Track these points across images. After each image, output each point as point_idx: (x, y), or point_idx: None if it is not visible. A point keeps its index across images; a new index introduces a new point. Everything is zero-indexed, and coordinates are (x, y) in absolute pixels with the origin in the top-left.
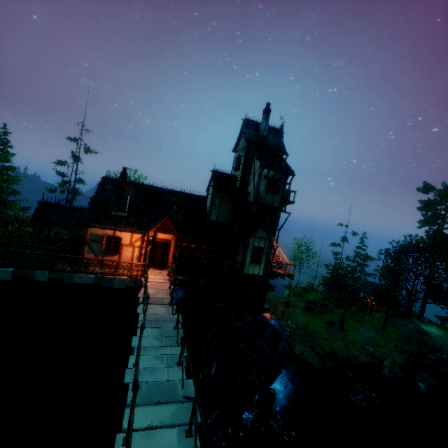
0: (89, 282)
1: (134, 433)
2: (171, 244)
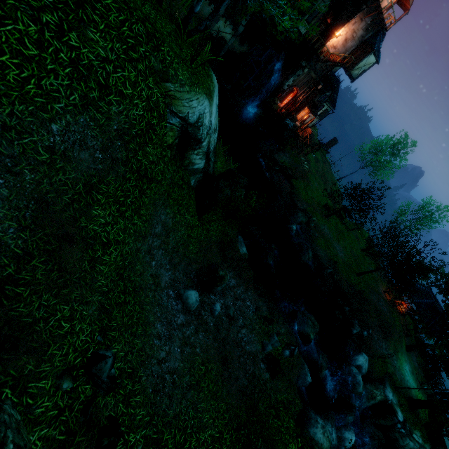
0: None
1: None
2: None
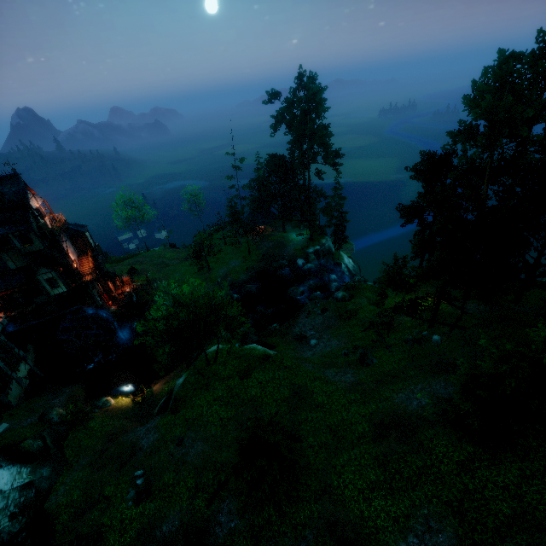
0: None
1: None
2: None
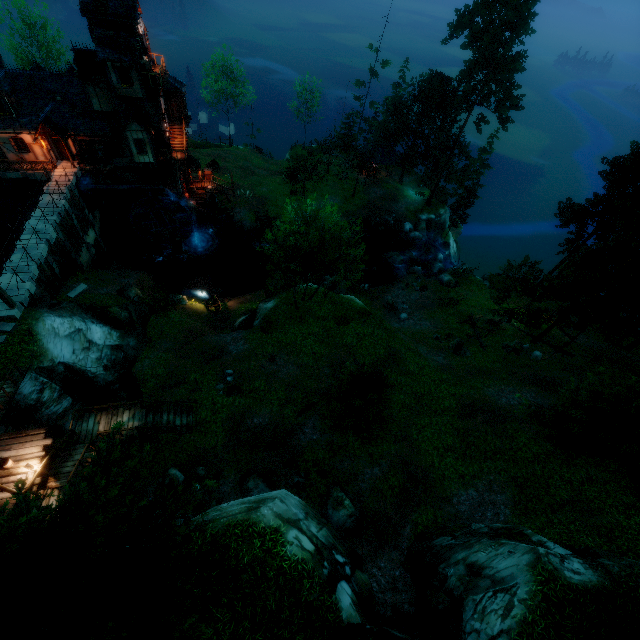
0: (20, 177)
1: (24, 240)
2: (69, 140)
